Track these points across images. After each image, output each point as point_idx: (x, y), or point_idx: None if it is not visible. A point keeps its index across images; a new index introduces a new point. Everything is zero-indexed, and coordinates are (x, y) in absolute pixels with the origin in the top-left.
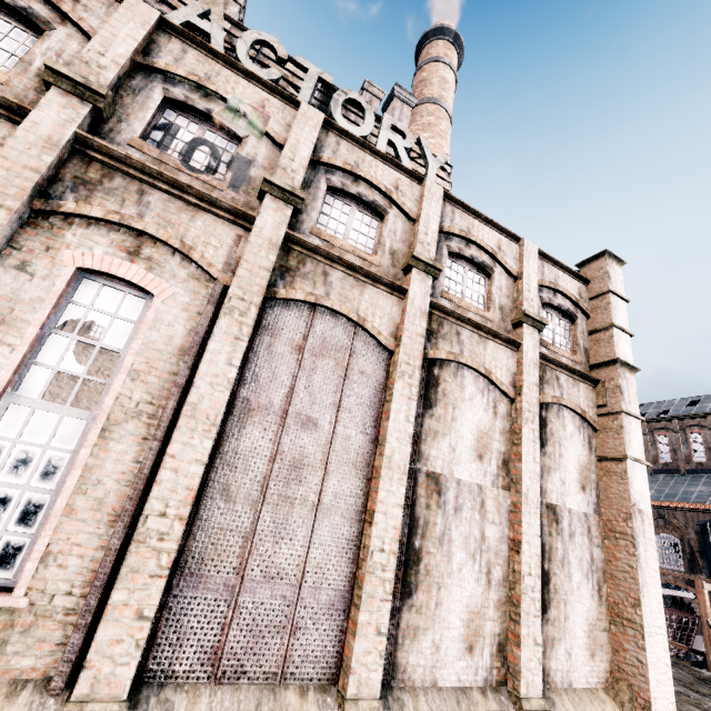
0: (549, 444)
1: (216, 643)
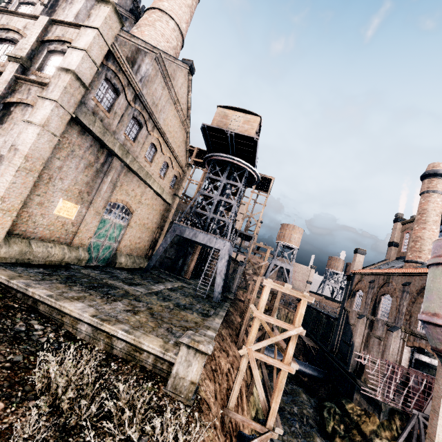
0: (7, 124)
1: None
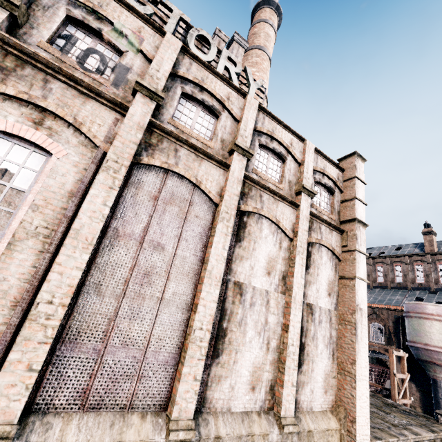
0: (311, 268)
1: (85, 386)
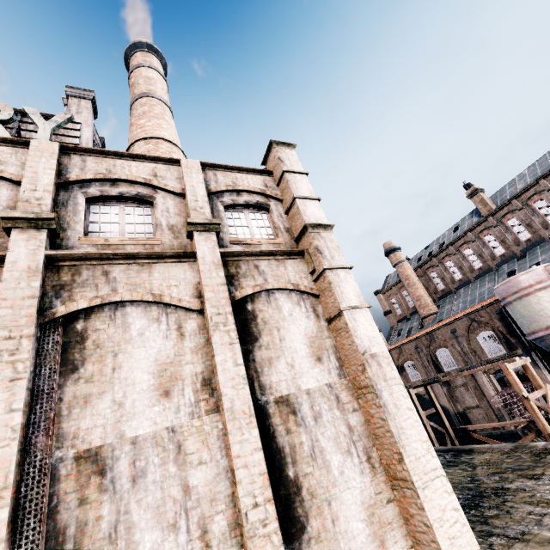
0: (264, 335)
1: None
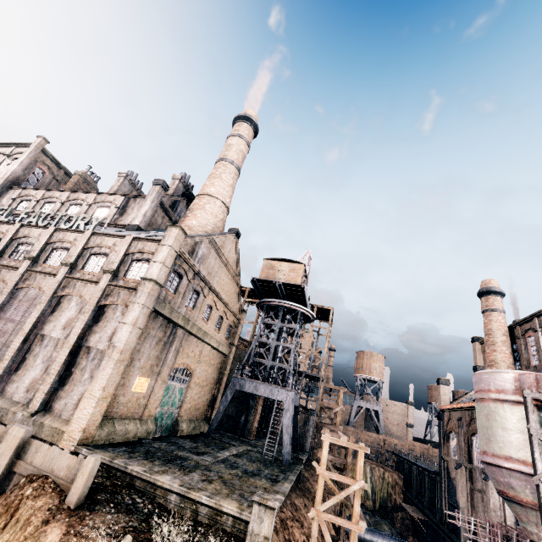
0: (102, 322)
1: None
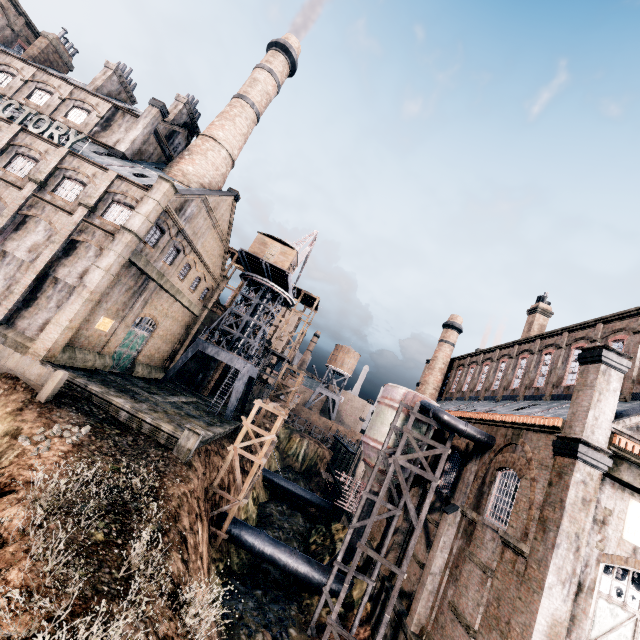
0: (72, 257)
1: None
